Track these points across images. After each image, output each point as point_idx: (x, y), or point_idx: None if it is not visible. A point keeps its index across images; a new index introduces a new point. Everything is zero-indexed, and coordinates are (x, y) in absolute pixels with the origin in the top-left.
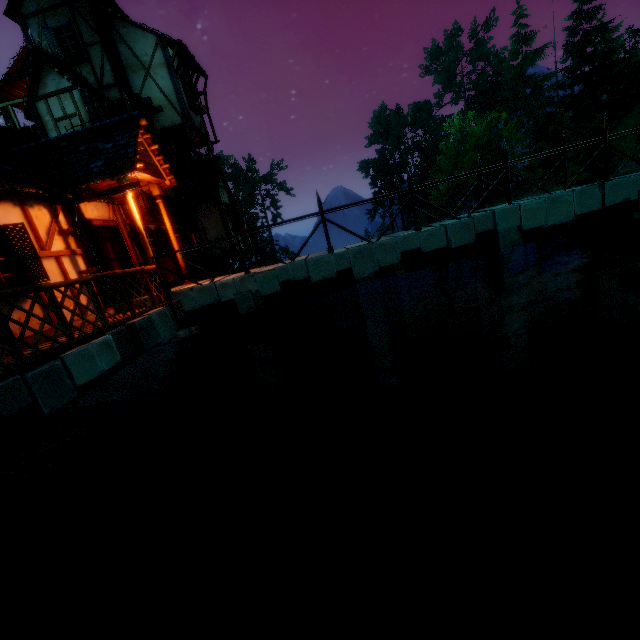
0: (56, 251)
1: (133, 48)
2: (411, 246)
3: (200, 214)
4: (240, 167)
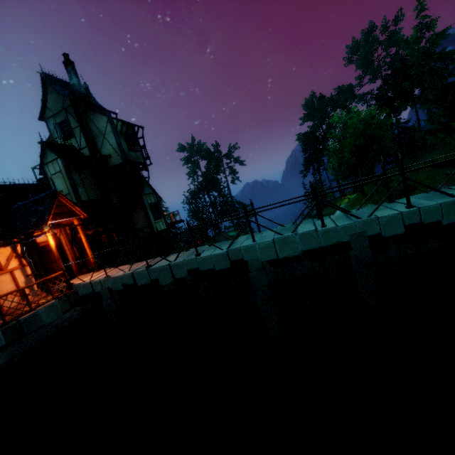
0: (10, 268)
1: (97, 125)
2: (192, 266)
3: (134, 212)
4: (209, 150)
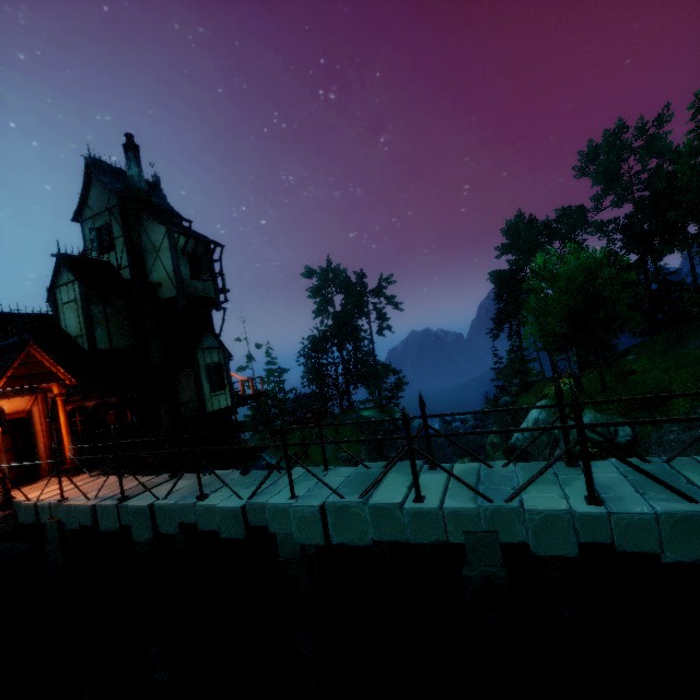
0: None
1: (151, 236)
2: (188, 518)
3: (181, 375)
4: (349, 281)
